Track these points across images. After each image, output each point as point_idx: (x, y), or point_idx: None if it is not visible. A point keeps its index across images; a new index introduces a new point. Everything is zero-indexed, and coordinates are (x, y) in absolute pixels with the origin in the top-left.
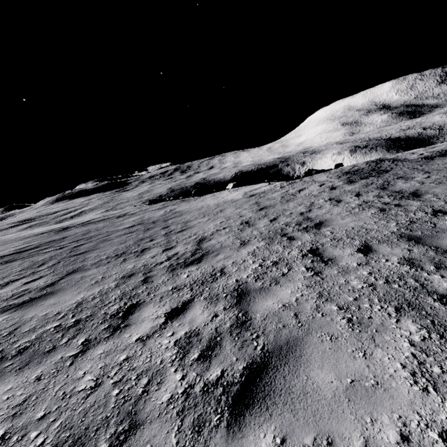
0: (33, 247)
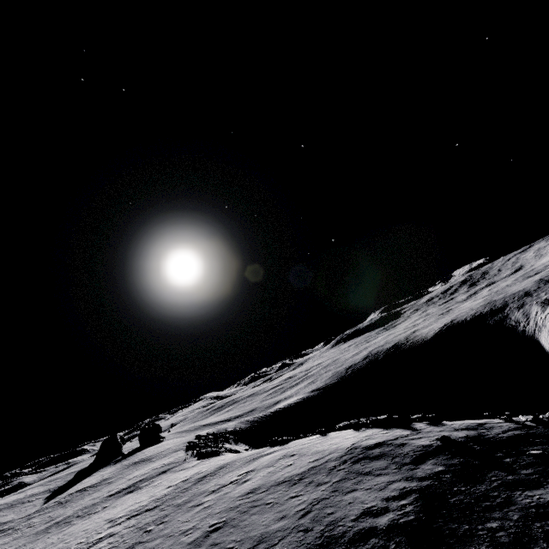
0: (100, 481)
